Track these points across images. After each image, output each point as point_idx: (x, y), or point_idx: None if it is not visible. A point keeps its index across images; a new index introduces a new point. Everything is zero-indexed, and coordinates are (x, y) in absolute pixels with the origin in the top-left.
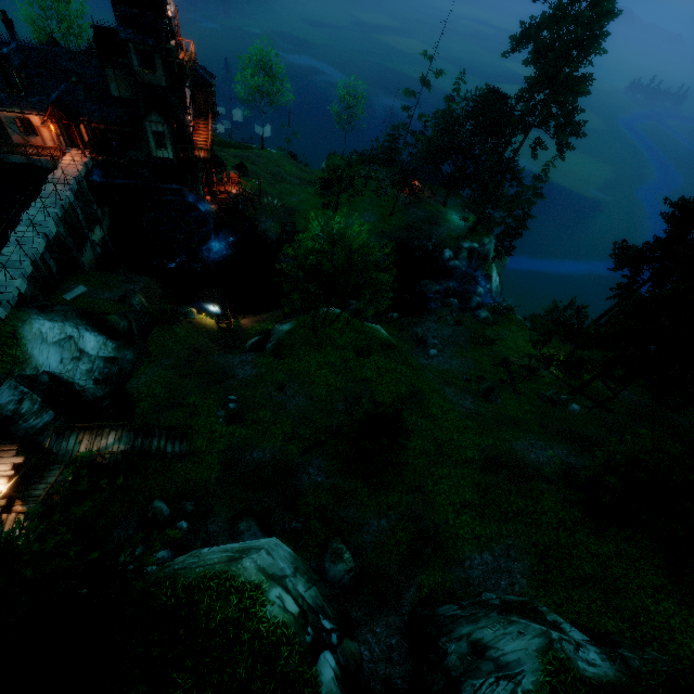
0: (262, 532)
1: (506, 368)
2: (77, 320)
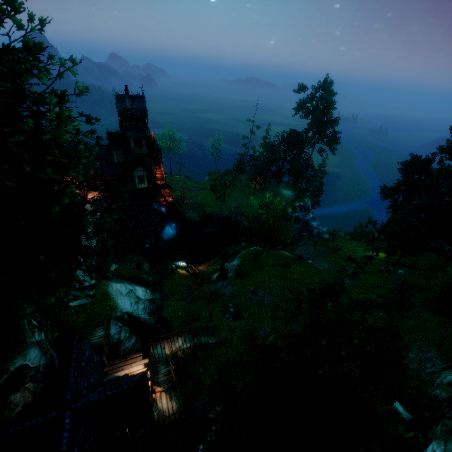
0: None
1: (353, 261)
2: (125, 281)
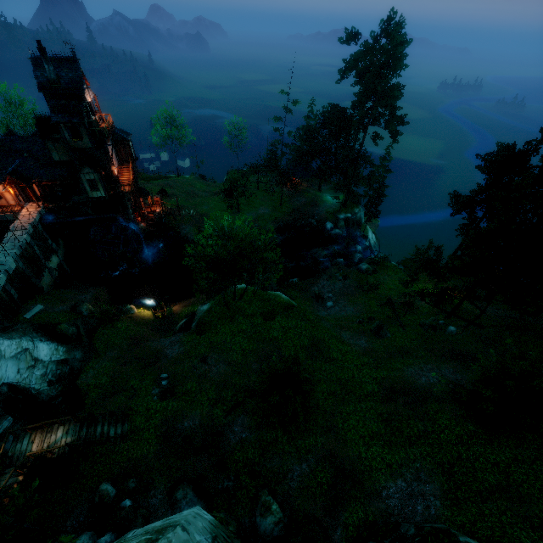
0: (198, 497)
1: (391, 306)
2: (33, 334)
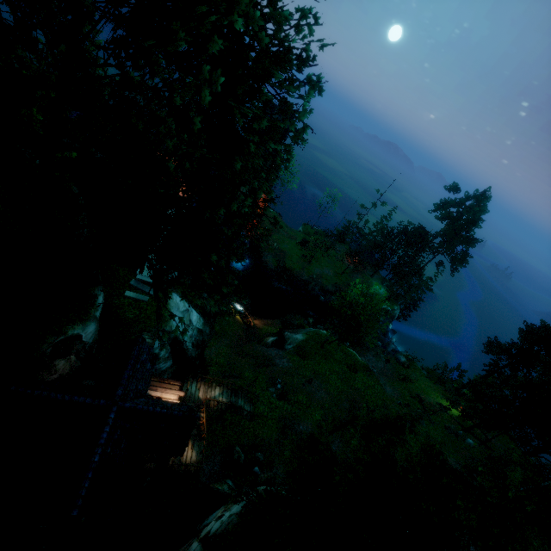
0: None
1: (420, 401)
2: None
